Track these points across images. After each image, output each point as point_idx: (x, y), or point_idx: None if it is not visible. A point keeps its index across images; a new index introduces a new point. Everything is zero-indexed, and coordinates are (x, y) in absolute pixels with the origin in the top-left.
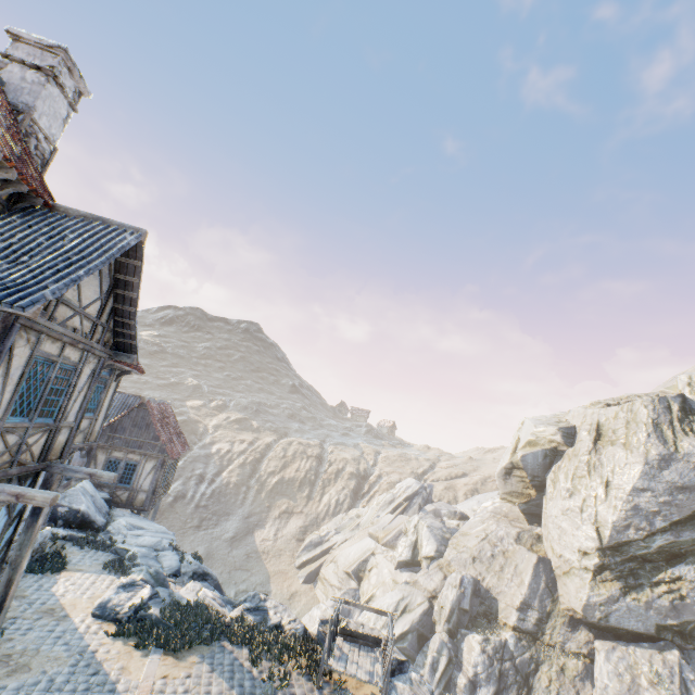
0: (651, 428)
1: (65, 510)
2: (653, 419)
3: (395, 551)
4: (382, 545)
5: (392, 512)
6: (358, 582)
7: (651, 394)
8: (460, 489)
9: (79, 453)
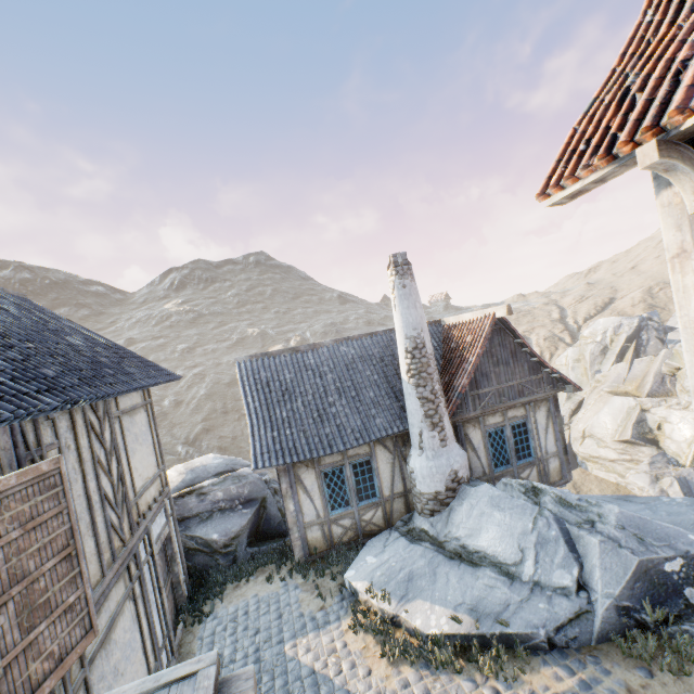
0: None
1: (679, 566)
2: None
3: (688, 396)
4: (648, 398)
5: (618, 360)
6: (655, 446)
7: None
8: (633, 312)
9: (455, 444)
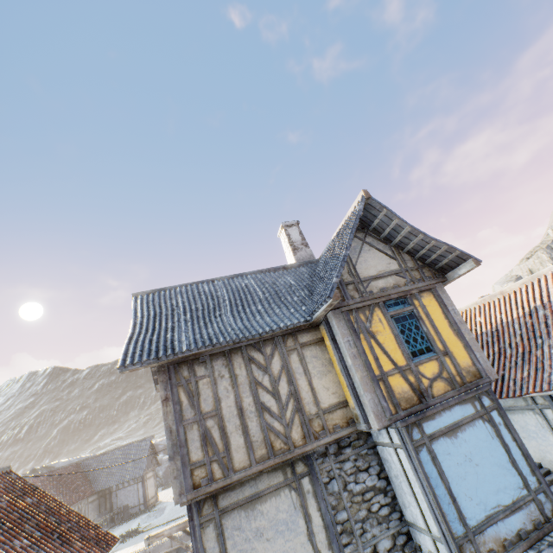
0: (551, 261)
1: None
2: (549, 257)
3: None
4: None
5: None
6: None
7: (542, 242)
8: None
9: None
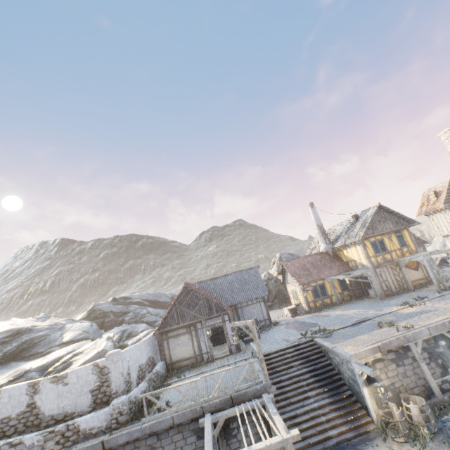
0: None
1: (447, 259)
2: None
3: None
4: None
5: None
6: None
7: None
8: None
9: None
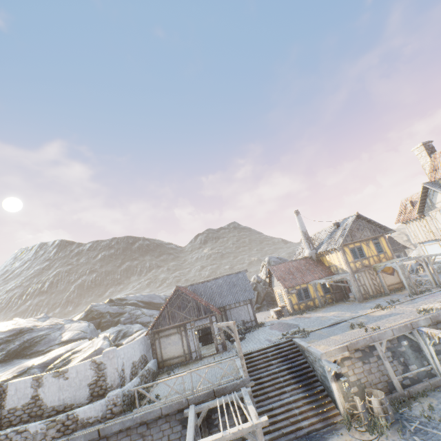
0: None
1: None
2: None
3: None
4: None
5: None
6: None
7: None
8: None
9: None
